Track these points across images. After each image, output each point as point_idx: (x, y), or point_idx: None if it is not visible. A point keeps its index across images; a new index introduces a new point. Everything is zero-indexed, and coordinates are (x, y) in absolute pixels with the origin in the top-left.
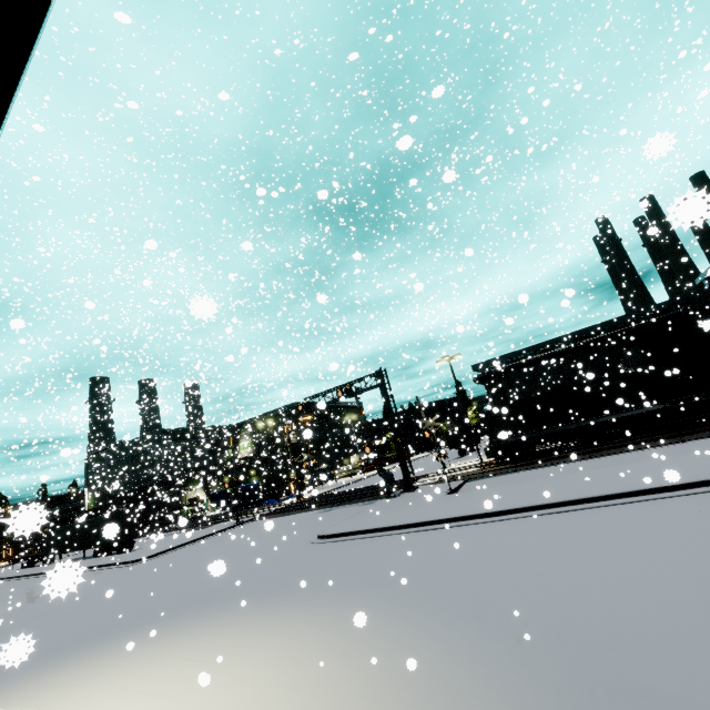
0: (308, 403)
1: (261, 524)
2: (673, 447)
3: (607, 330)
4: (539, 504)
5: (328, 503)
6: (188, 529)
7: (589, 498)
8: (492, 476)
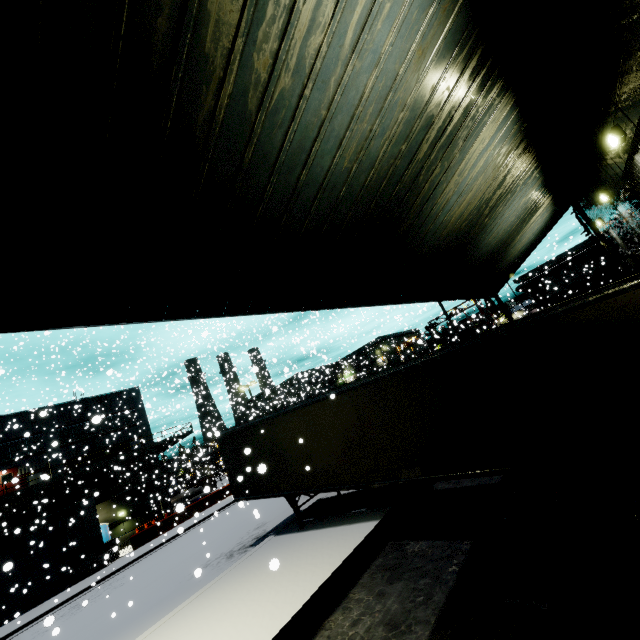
0: (432, 324)
1: None
2: None
3: None
4: None
5: None
6: None
7: None
8: None
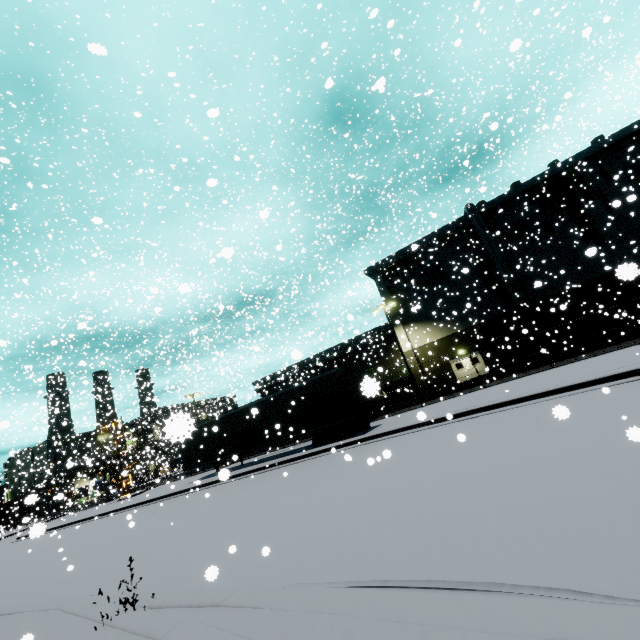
0: (83, 439)
1: (58, 519)
2: (209, 472)
3: (321, 358)
4: (69, 522)
5: (104, 501)
6: (38, 521)
7: (80, 520)
8: (164, 484)
